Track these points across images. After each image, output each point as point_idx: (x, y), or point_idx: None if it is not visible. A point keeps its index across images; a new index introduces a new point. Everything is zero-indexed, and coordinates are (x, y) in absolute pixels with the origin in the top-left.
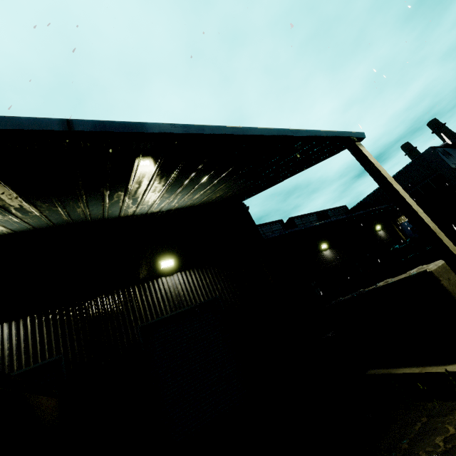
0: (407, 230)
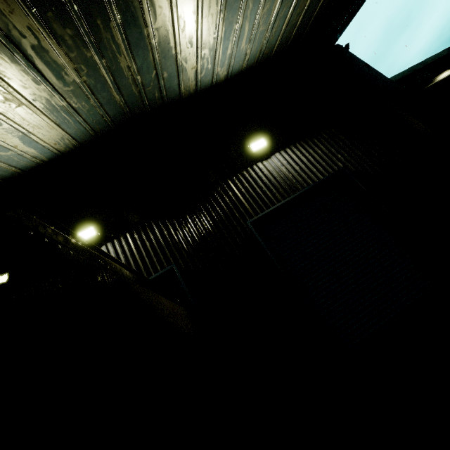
0: None
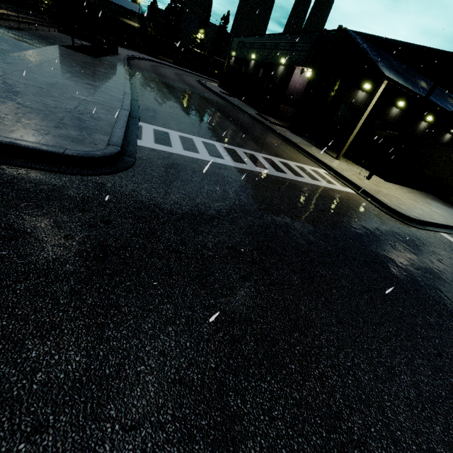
0: None
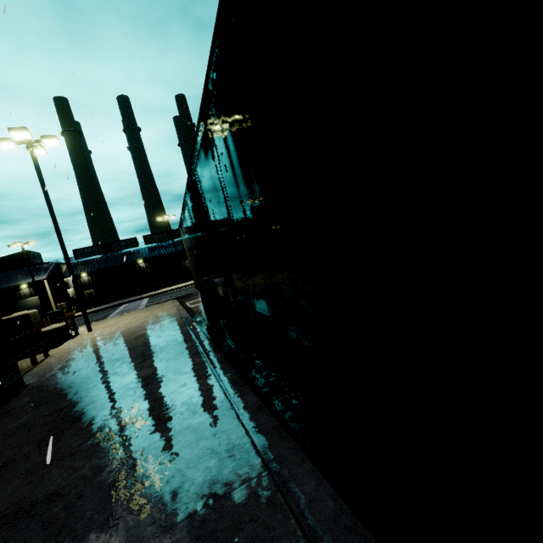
0: None
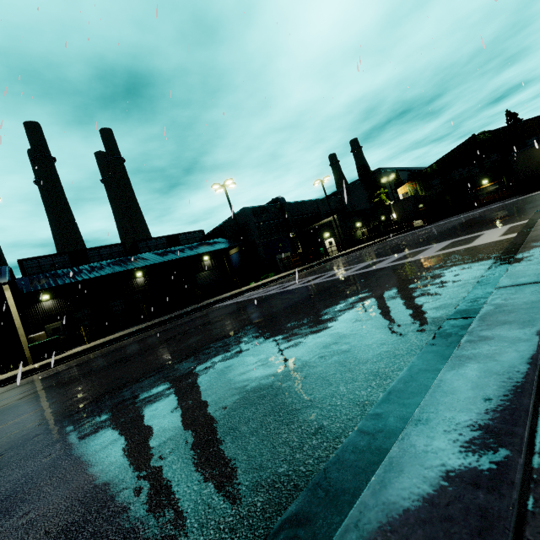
0: (232, 261)
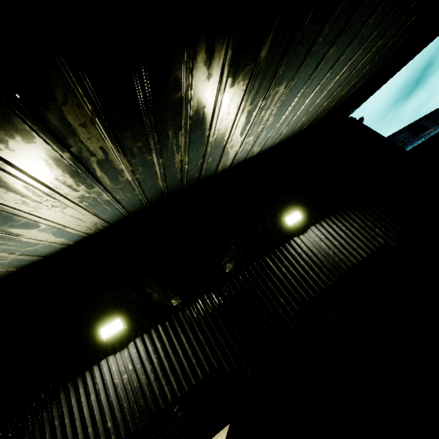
0: None
